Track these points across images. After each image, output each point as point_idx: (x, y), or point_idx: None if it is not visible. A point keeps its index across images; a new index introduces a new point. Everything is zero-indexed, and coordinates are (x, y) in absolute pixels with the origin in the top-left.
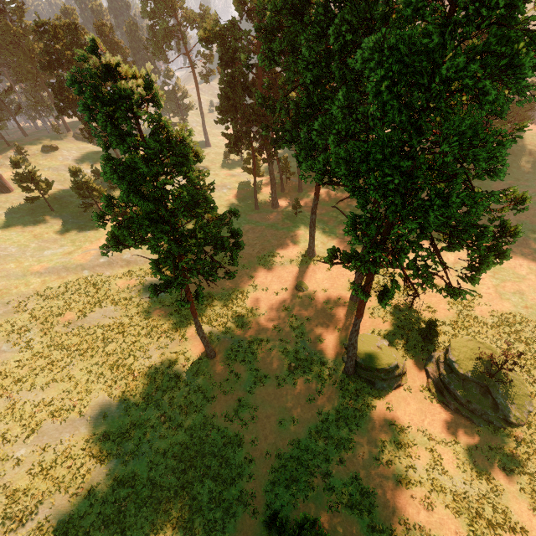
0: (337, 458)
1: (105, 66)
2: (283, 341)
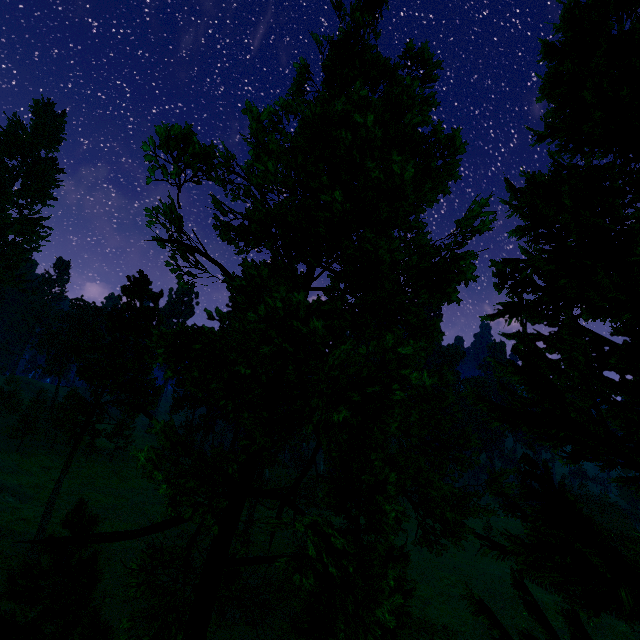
0: None
1: (145, 281)
2: None
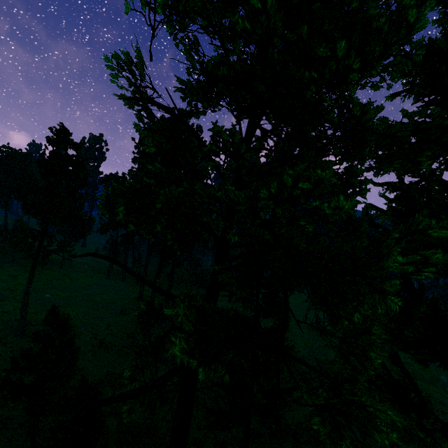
0: (111, 392)
1: (66, 132)
2: (95, 334)
